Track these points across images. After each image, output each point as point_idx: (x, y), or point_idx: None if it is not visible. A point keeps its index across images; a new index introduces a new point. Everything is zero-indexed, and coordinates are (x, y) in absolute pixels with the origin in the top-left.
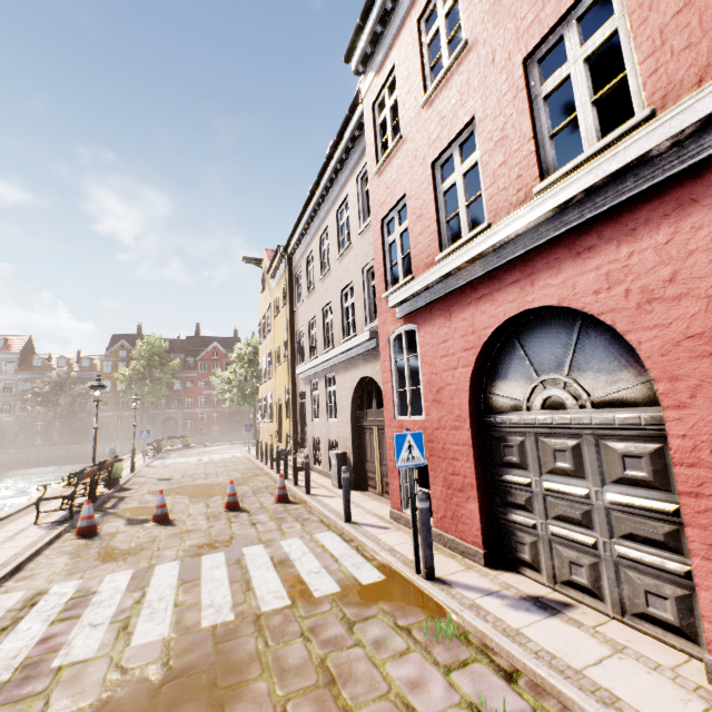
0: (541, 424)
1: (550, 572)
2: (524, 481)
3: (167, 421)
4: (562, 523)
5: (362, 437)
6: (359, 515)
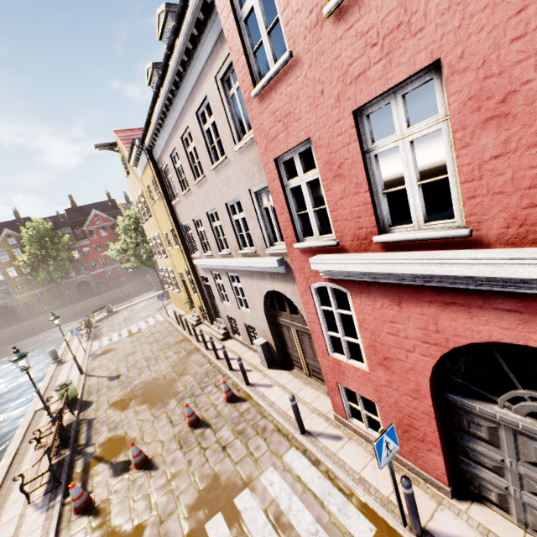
0: (526, 431)
1: (521, 520)
2: (496, 457)
3: (81, 285)
4: None
5: (279, 330)
6: (307, 418)
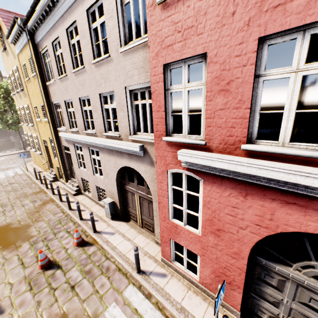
0: (309, 286)
1: None
2: (278, 297)
3: None
4: None
5: (124, 194)
6: (141, 259)
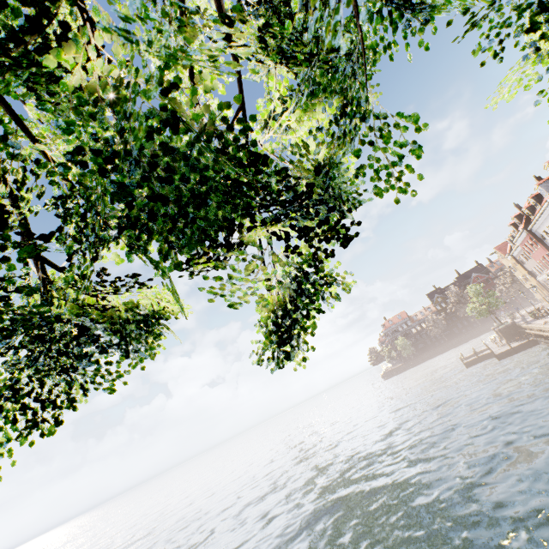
0: None
1: None
2: None
3: None
4: None
5: None
6: None
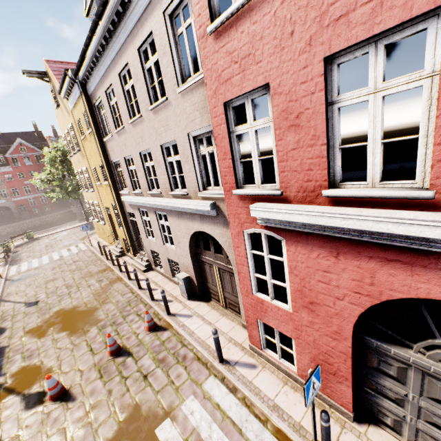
0: (437, 374)
1: None
2: (401, 392)
3: (0, 210)
4: (435, 428)
5: (201, 266)
6: (225, 347)
